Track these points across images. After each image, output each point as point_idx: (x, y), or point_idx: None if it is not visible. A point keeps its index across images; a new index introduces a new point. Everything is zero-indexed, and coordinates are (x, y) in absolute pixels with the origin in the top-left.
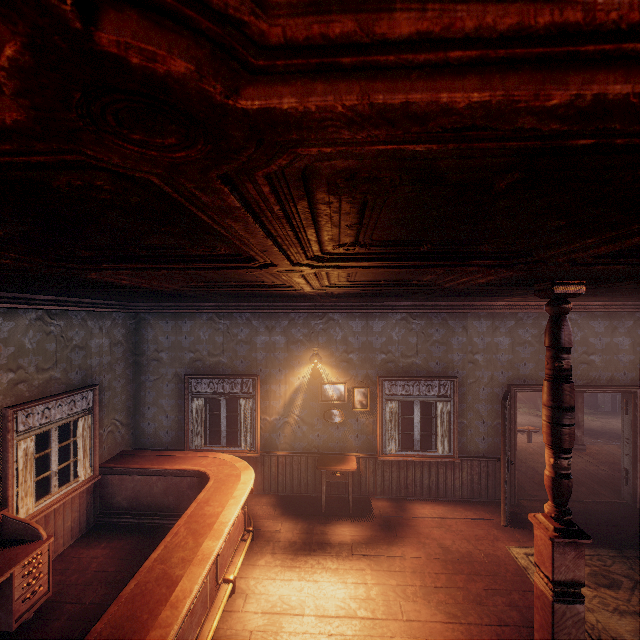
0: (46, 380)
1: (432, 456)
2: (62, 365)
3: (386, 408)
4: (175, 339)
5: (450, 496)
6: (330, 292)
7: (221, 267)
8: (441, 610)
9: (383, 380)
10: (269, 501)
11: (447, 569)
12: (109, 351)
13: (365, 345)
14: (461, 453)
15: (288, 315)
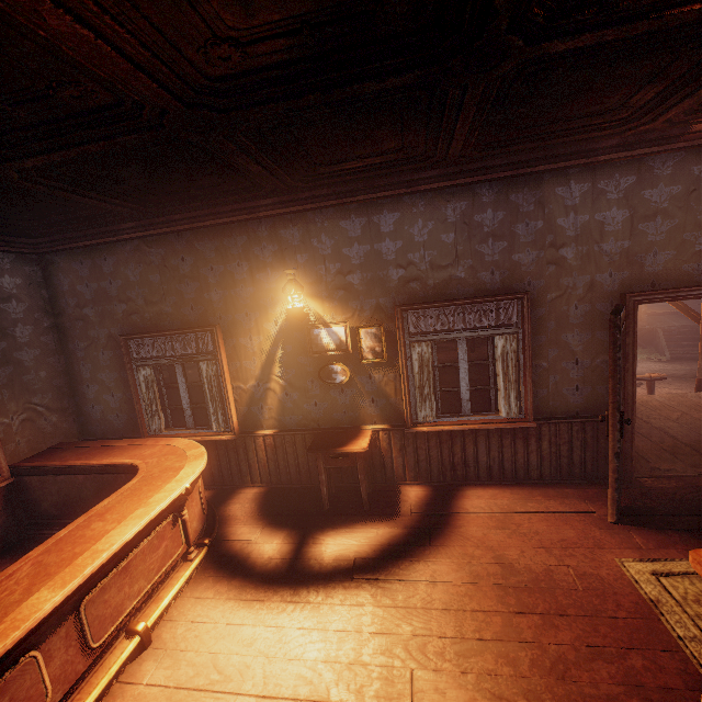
0: None
1: (491, 421)
2: None
3: (412, 355)
4: (97, 286)
5: (523, 478)
6: (189, 80)
7: None
8: (485, 692)
9: (403, 311)
10: (256, 497)
11: (506, 604)
12: None
13: (370, 258)
14: (539, 414)
15: (245, 226)
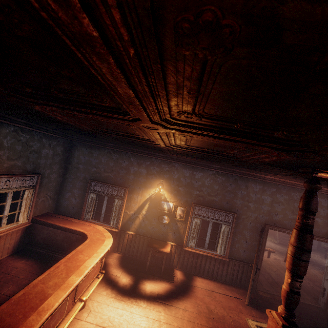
0: (12, 165)
1: (213, 254)
2: (23, 159)
3: (193, 221)
4: (88, 159)
5: (219, 279)
6: (174, 149)
7: (104, 111)
8: None
9: (195, 205)
10: (118, 258)
11: (208, 324)
12: (52, 157)
13: (189, 184)
14: (230, 256)
15: (151, 159)
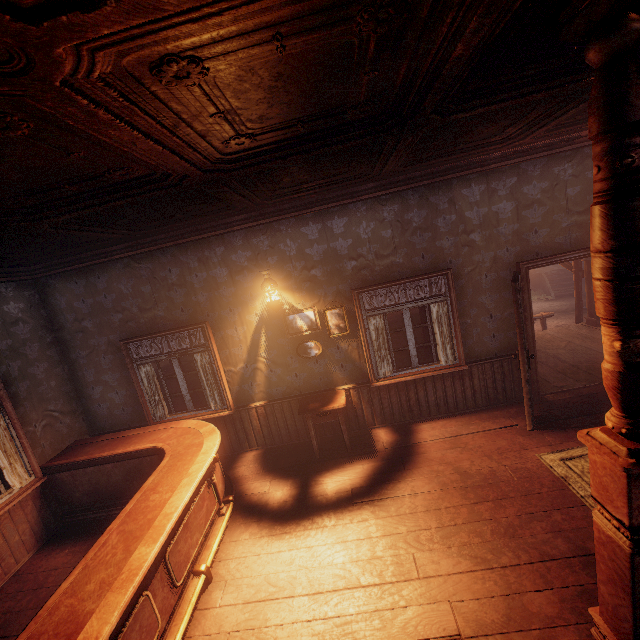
0: None
1: (434, 369)
2: None
3: (369, 326)
4: (93, 301)
5: (462, 409)
6: (218, 163)
7: None
8: (465, 556)
9: (359, 293)
10: (257, 458)
11: (468, 499)
12: (5, 333)
13: (328, 254)
14: (469, 358)
15: (222, 238)
